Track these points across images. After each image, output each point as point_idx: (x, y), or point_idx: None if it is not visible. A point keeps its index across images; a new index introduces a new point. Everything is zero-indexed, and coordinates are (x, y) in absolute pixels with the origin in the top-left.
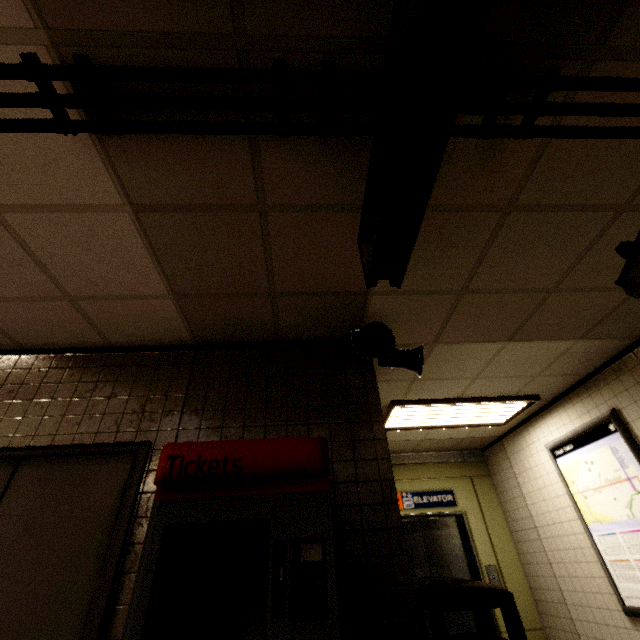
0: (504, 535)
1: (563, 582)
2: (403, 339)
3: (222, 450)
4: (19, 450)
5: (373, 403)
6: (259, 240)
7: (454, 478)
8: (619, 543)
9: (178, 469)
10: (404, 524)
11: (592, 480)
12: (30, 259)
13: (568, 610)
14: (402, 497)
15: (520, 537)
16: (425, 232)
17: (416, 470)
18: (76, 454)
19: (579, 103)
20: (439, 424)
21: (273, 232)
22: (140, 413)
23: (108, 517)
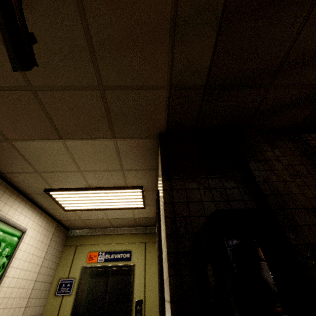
0: (154, 280)
1: None
2: None
3: None
4: None
5: None
6: None
7: (135, 243)
8: None
9: None
10: (100, 272)
11: None
12: None
13: None
14: (99, 254)
15: None
16: None
17: (113, 238)
18: None
19: None
20: (100, 207)
21: None
22: None
23: None
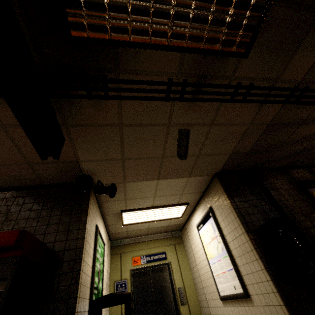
0: (187, 271)
1: (205, 289)
2: (108, 181)
3: None
4: None
5: (84, 212)
6: (8, 139)
7: (167, 246)
8: (216, 267)
9: None
10: (142, 272)
11: (208, 239)
12: None
13: (207, 303)
14: (141, 258)
15: (193, 271)
16: (89, 135)
17: (149, 244)
18: None
19: (120, 88)
20: (151, 220)
21: (14, 136)
22: None
23: None
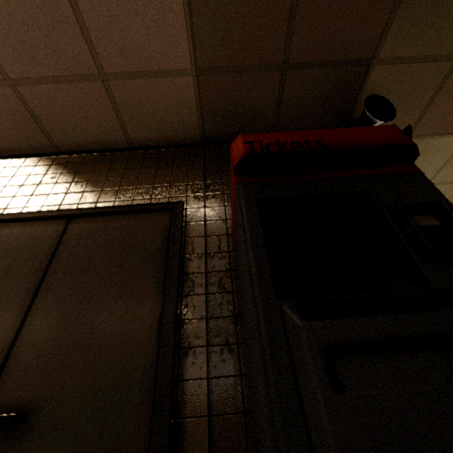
0: None
1: None
2: None
3: (298, 136)
4: (68, 211)
5: None
6: None
7: None
8: None
9: (259, 149)
10: None
11: None
12: (73, 14)
13: None
14: None
15: None
16: None
17: None
18: (119, 212)
19: None
20: None
21: None
22: (167, 186)
23: (159, 254)
